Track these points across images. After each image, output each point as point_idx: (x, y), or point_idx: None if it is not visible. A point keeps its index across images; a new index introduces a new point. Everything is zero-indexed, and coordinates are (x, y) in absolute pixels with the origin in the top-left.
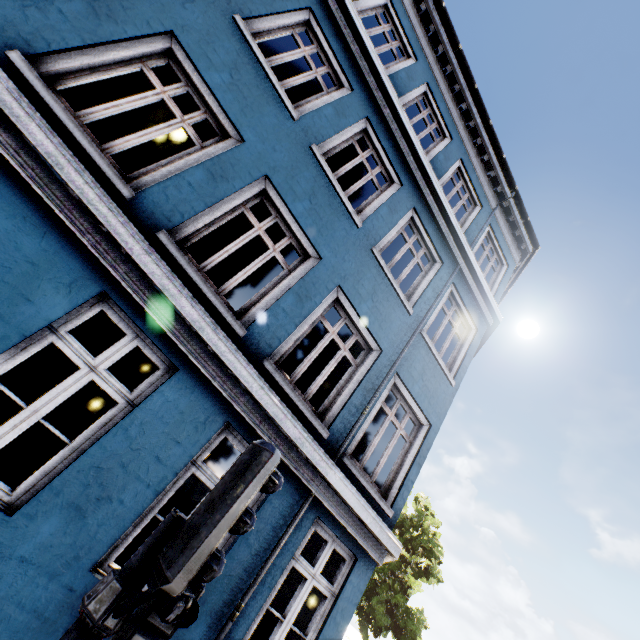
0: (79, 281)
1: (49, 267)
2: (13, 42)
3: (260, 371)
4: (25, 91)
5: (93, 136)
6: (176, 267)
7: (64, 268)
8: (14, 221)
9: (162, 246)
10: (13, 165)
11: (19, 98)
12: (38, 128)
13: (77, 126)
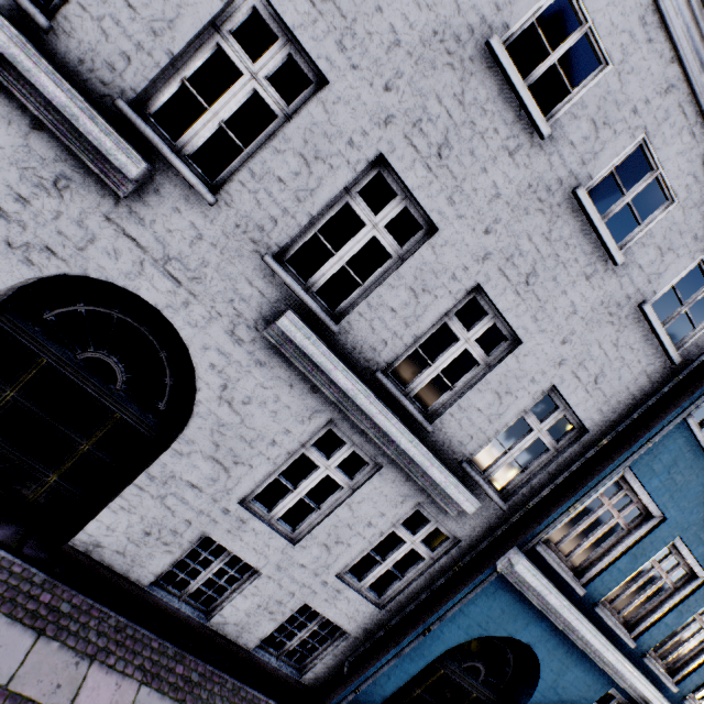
0: (603, 686)
1: (593, 684)
2: (595, 597)
3: (679, 702)
4: (596, 617)
5: (615, 611)
6: (646, 667)
7: (598, 683)
8: (584, 672)
9: (642, 660)
10: (591, 657)
11: (605, 643)
12: (610, 651)
13: (617, 625)
